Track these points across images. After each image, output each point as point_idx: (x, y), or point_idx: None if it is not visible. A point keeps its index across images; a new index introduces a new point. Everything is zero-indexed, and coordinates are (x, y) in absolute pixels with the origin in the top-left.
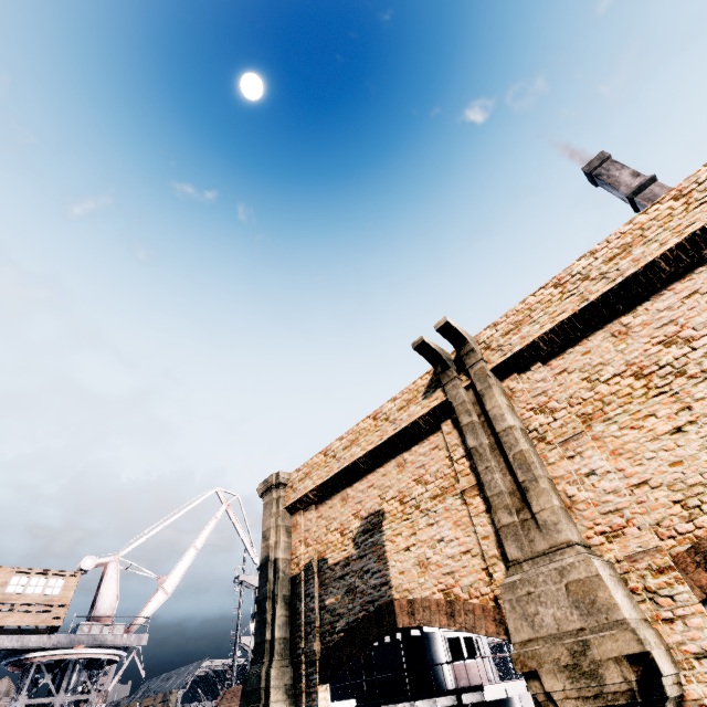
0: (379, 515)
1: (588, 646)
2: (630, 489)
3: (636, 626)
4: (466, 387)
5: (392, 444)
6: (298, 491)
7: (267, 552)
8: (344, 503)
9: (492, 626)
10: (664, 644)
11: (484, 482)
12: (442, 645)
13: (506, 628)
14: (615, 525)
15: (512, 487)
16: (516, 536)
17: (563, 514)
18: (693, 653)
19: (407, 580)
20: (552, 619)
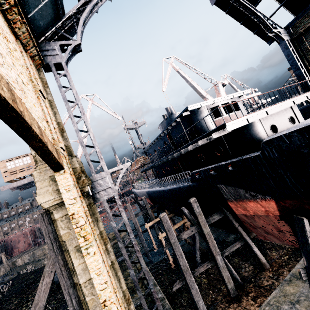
0: None
1: None
2: None
3: None
4: None
5: None
6: None
7: None
8: None
9: None
10: None
11: None
12: (206, 114)
13: None
14: None
15: None
16: None
17: None
18: None
19: None
20: None
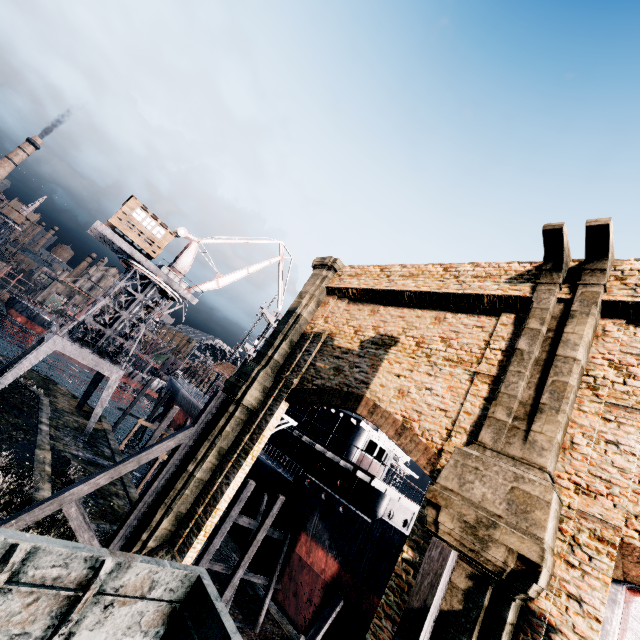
0: (393, 340)
1: (495, 527)
2: (638, 479)
3: (546, 549)
4: (560, 299)
5: (445, 299)
6: (343, 282)
7: (297, 306)
8: (371, 314)
9: (423, 461)
10: (552, 571)
11: (506, 379)
12: (364, 440)
13: (434, 470)
14: (594, 488)
15: (527, 400)
16: (499, 431)
17: (556, 448)
18: (568, 591)
19: (382, 392)
20: (481, 494)
